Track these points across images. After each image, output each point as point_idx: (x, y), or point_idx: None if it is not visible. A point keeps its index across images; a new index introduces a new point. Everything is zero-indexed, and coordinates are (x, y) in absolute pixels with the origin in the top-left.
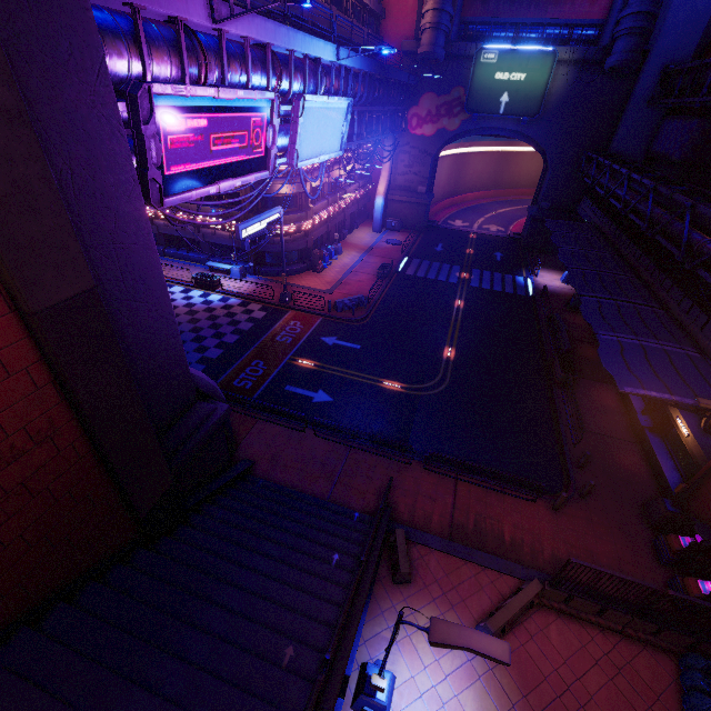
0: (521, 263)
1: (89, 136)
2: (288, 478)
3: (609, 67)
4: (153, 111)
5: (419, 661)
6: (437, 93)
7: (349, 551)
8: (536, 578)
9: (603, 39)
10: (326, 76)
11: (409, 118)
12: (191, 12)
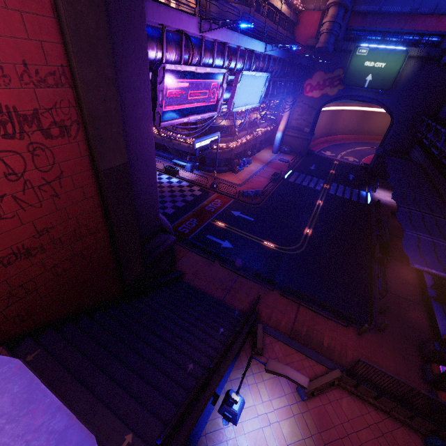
0: (366, 183)
1: (135, 89)
2: (201, 285)
3: (444, 62)
4: (164, 78)
5: (260, 398)
6: (325, 72)
7: (229, 329)
8: (338, 368)
9: (443, 44)
10: (256, 60)
11: (305, 86)
12: (190, 27)
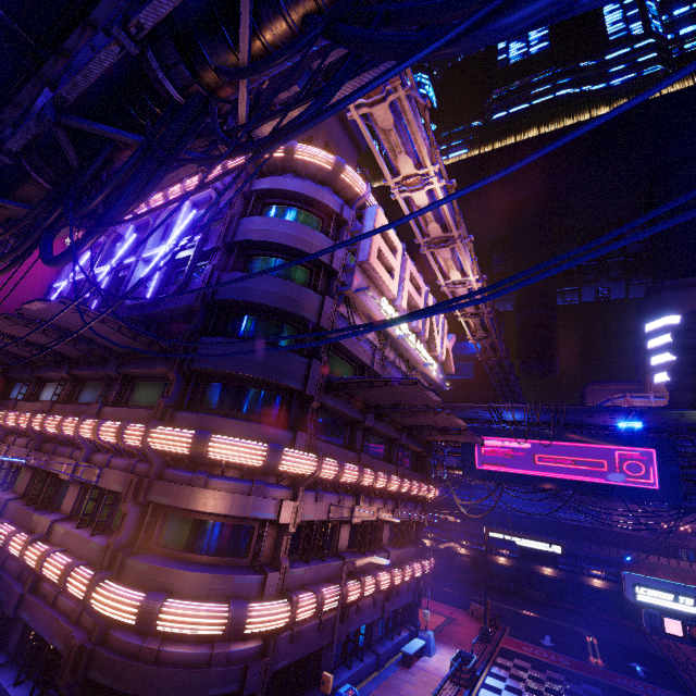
0: None
1: None
2: None
3: None
4: None
5: None
6: None
7: None
8: None
9: None
10: None
11: None
12: None
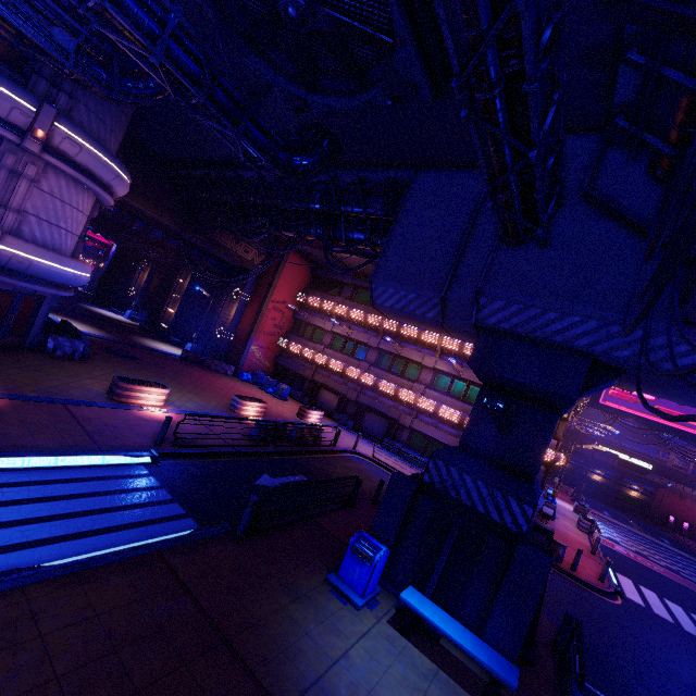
0: None
1: None
2: None
3: None
4: None
5: None
6: None
7: None
8: None
9: None
10: None
11: None
12: None
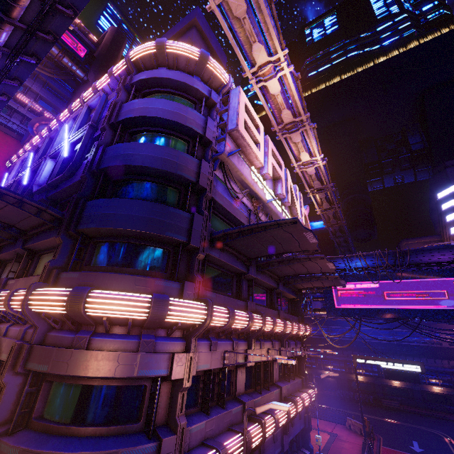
0: None
1: None
2: None
3: None
4: None
5: None
6: None
7: None
8: None
9: None
10: None
11: None
12: None
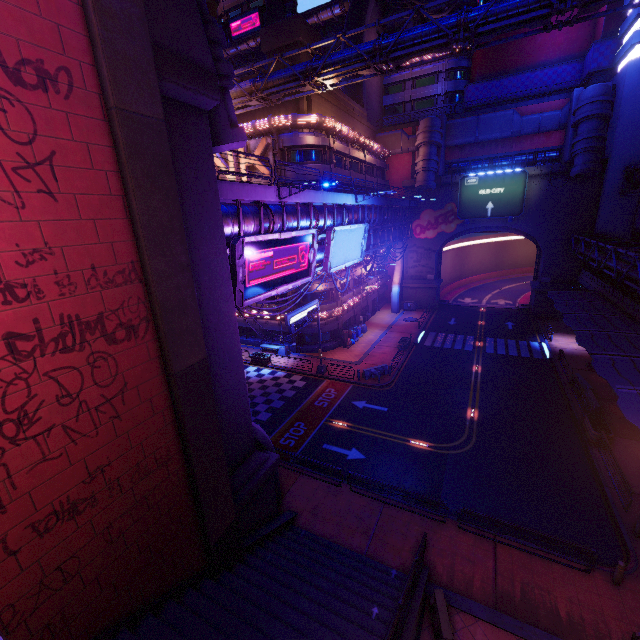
0: (533, 330)
1: (211, 270)
2: (327, 530)
3: (574, 174)
4: (244, 252)
5: None
6: (433, 209)
7: (388, 607)
8: None
9: (564, 157)
10: (348, 213)
11: (413, 228)
12: (267, 197)
